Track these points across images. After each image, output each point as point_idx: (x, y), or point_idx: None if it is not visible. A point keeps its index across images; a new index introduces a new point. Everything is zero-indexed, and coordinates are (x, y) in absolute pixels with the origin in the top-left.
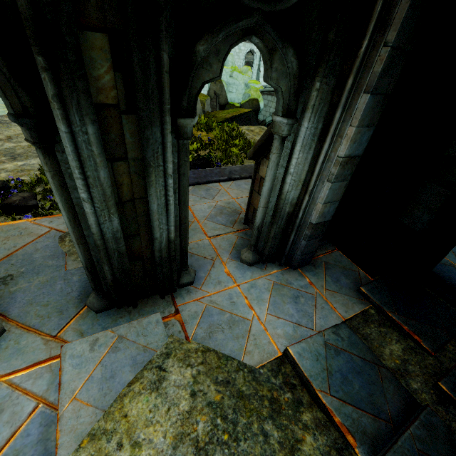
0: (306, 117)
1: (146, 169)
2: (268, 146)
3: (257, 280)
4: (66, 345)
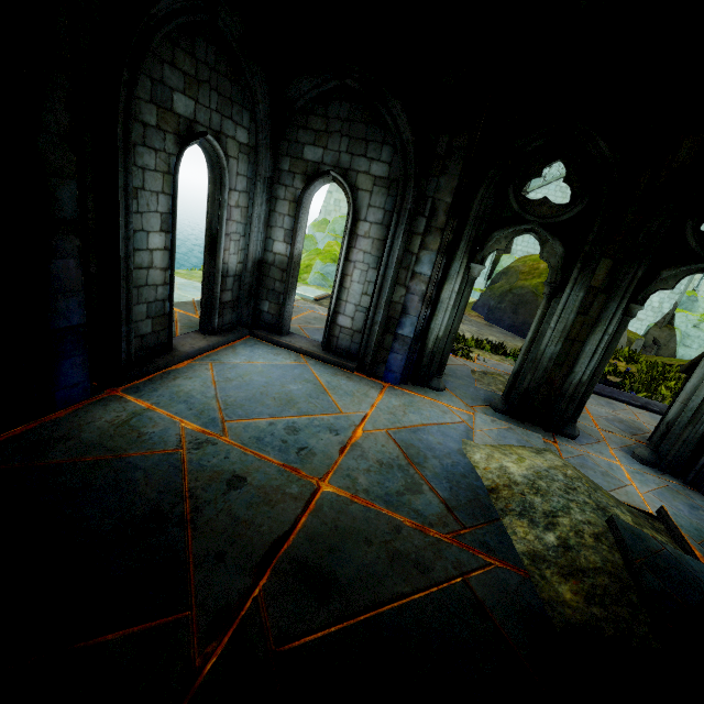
0: None
1: (596, 324)
2: None
3: (646, 474)
4: (477, 412)
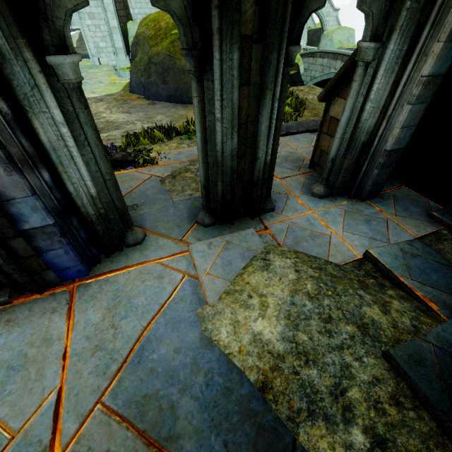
0: (393, 39)
1: (263, 92)
2: (341, 84)
3: (329, 208)
4: (191, 245)
